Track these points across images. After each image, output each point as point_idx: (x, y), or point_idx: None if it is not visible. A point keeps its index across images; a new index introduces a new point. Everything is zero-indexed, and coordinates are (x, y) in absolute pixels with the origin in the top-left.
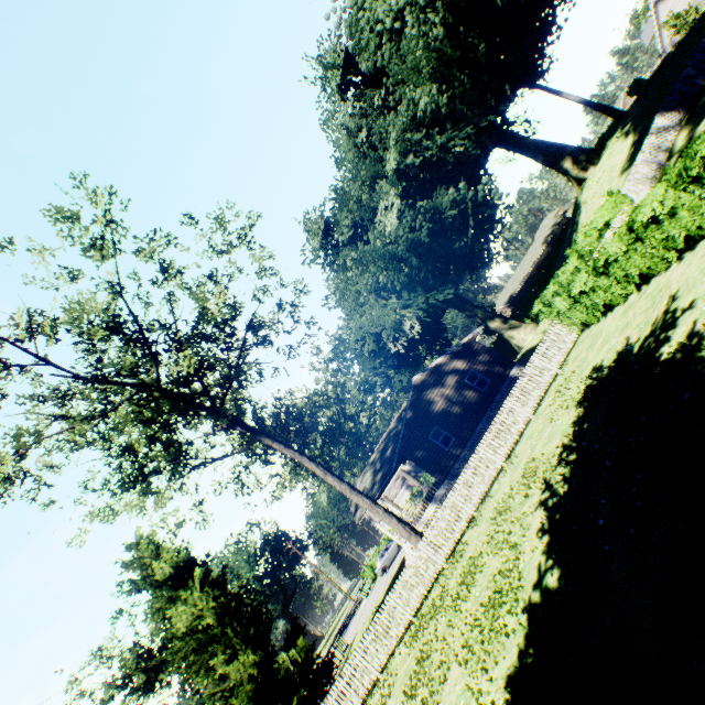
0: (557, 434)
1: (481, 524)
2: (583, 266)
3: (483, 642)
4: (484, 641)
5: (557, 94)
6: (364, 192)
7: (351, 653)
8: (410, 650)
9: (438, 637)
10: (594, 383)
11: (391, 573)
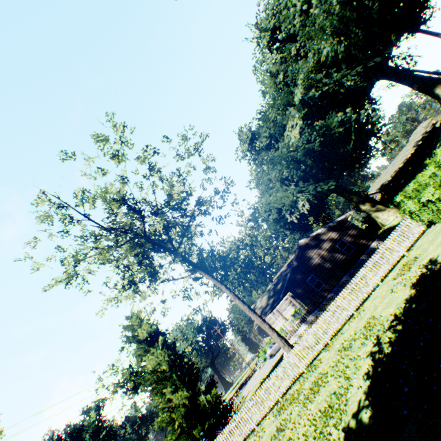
0: (393, 304)
1: (331, 351)
2: (439, 172)
3: (314, 438)
4: (315, 437)
5: (437, 35)
6: (278, 115)
7: (245, 403)
8: (274, 419)
9: (291, 419)
10: (427, 273)
11: (275, 359)
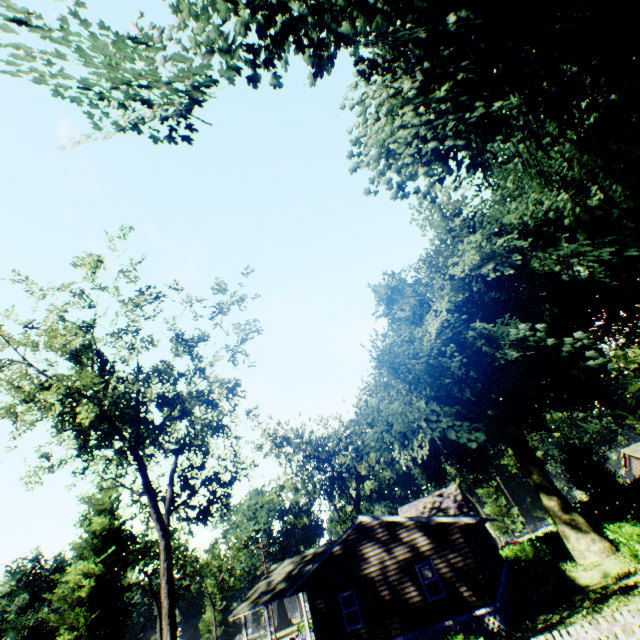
0: None
1: None
2: None
3: None
4: None
5: None
6: (431, 280)
7: None
8: None
9: None
10: None
11: None
